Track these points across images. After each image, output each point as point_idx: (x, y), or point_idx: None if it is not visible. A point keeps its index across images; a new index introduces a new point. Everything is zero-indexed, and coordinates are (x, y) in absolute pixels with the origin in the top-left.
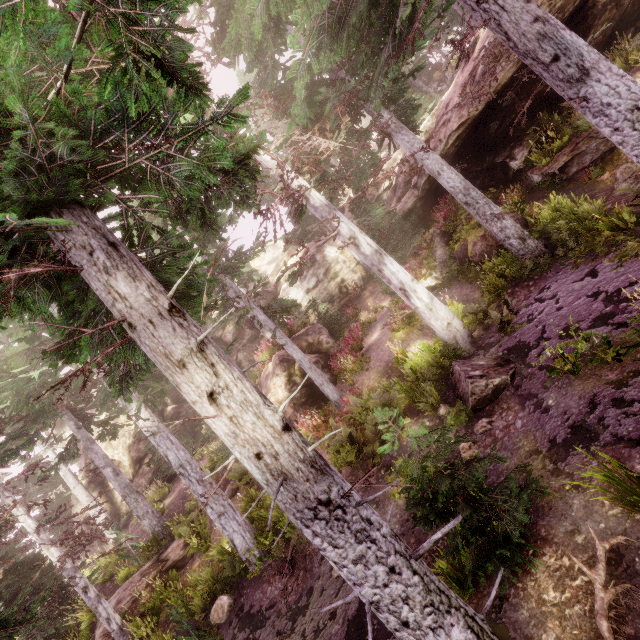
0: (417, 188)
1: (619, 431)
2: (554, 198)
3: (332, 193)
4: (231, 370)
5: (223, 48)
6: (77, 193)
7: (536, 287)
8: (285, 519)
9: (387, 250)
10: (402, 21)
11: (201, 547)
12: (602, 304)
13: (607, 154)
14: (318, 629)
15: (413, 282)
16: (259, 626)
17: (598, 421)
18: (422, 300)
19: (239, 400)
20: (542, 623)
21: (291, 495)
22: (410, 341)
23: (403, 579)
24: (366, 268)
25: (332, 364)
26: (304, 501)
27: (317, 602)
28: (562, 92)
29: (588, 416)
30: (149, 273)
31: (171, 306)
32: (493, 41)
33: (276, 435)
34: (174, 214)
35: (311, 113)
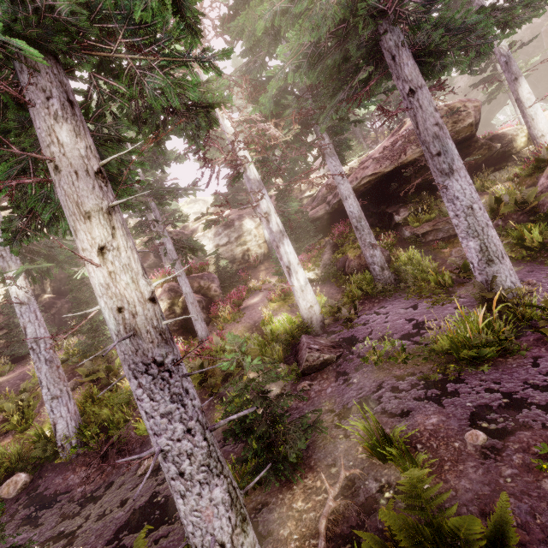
0: (329, 205)
1: (387, 406)
2: (412, 250)
3: (267, 176)
4: (127, 239)
5: (229, 28)
6: (59, 47)
7: (379, 304)
8: (115, 419)
9: (290, 239)
10: (360, 81)
11: (19, 426)
12: (412, 327)
13: (452, 237)
14: (103, 514)
15: (298, 265)
16: (46, 507)
17: (378, 398)
18: (299, 281)
19: (124, 262)
20: (284, 522)
21: (134, 348)
22: (279, 312)
23: (194, 440)
24: (270, 248)
25: (212, 308)
26: (142, 356)
27: (113, 493)
28: (435, 177)
29: (373, 394)
30: (92, 139)
31: (99, 171)
32: (412, 129)
33: (142, 300)
34: (132, 118)
35: (274, 109)
